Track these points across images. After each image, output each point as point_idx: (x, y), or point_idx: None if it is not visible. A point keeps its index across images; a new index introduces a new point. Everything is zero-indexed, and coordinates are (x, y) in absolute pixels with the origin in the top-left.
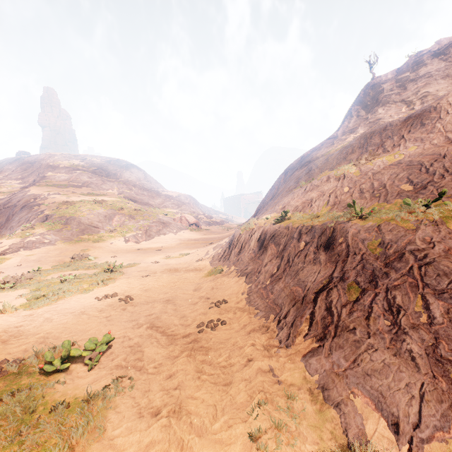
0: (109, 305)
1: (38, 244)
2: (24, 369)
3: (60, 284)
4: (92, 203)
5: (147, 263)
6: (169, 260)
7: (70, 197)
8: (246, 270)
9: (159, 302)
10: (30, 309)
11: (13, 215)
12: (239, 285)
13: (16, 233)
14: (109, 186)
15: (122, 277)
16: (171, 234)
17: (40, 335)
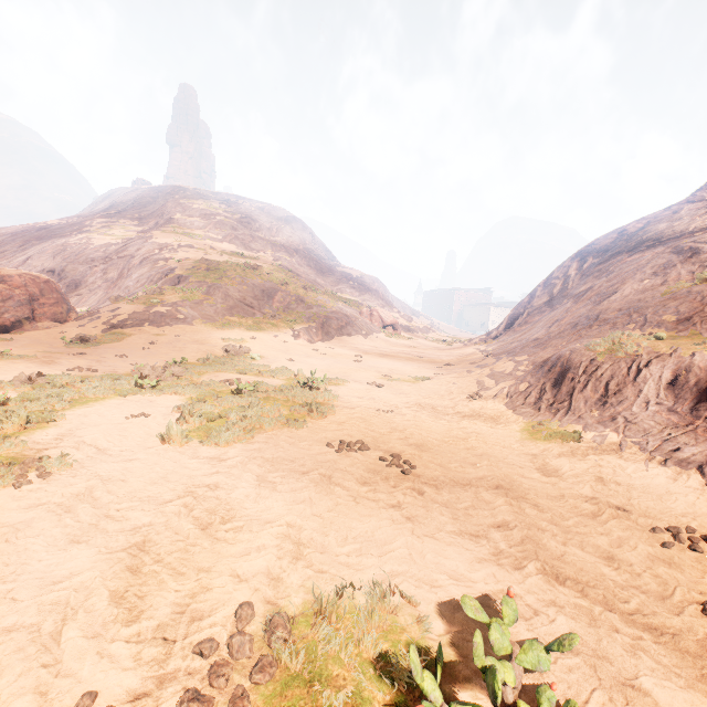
0: (372, 471)
1: (169, 320)
2: (318, 667)
3: (236, 398)
4: (243, 268)
5: (361, 382)
6: (398, 384)
7: (209, 254)
8: (677, 451)
9: (488, 489)
10: (212, 445)
11: (128, 270)
12: (694, 492)
13: (137, 297)
14: (260, 246)
15: (338, 404)
16: (359, 336)
17: (278, 530)
